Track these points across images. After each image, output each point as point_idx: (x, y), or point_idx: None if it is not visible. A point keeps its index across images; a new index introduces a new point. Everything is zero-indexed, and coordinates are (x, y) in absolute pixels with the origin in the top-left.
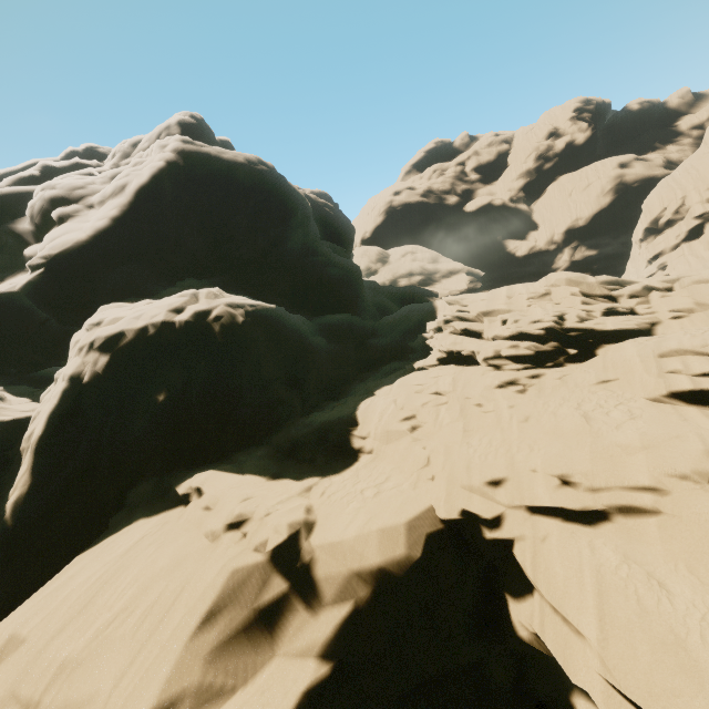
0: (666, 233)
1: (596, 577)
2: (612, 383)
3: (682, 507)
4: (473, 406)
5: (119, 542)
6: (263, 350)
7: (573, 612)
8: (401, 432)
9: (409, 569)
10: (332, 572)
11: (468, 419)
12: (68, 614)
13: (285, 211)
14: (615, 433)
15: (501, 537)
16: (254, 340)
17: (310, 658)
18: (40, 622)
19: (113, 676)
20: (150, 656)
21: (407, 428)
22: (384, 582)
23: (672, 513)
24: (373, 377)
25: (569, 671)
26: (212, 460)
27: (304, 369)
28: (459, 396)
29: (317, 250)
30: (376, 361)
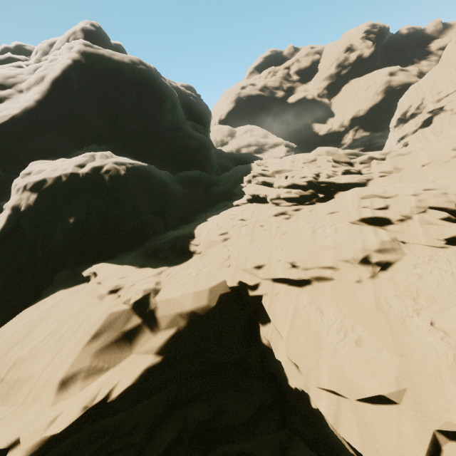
0: (410, 122)
1: (294, 310)
2: (335, 214)
3: (342, 276)
4: (259, 226)
5: (48, 302)
6: (138, 192)
7: (279, 326)
8: (217, 242)
9: (208, 312)
10: (166, 313)
11: (254, 234)
12: (18, 338)
13: (158, 99)
14: (322, 240)
15: (257, 294)
16: (131, 186)
17: (151, 354)
18: (2, 342)
19: (43, 365)
20: (63, 355)
21: (221, 239)
22: (194, 318)
23: (338, 279)
24: (211, 210)
25: (276, 354)
26: (106, 258)
27: (166, 205)
28: (253, 221)
29: (181, 127)
30: (215, 201)
